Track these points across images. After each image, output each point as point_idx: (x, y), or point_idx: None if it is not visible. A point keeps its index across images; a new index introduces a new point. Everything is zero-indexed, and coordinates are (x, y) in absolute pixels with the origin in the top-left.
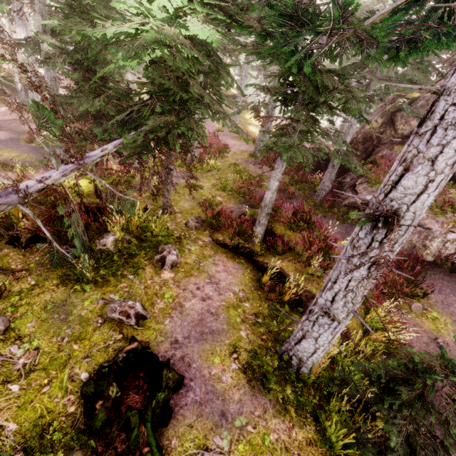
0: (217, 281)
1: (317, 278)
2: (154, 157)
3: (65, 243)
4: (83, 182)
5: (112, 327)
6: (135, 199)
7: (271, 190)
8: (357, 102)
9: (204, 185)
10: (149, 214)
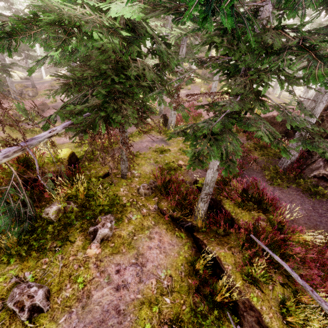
0: (144, 262)
1: (261, 282)
2: (108, 132)
3: (24, 207)
4: (64, 150)
5: (3, 318)
6: (45, 186)
7: (211, 169)
8: (324, 63)
9: (171, 149)
10: (109, 179)
